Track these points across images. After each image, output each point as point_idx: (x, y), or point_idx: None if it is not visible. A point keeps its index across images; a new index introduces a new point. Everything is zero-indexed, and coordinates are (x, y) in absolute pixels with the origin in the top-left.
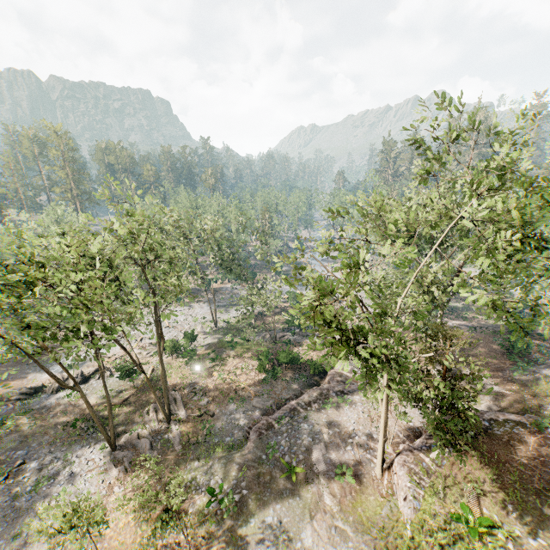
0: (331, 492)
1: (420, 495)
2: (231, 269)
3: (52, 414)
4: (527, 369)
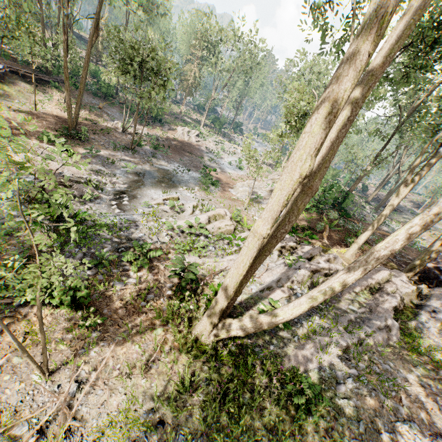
0: None
1: None
2: None
3: None
4: None
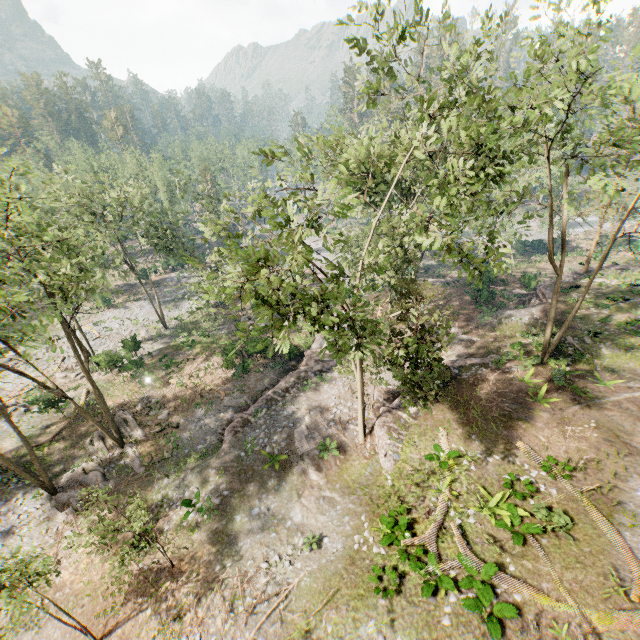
0: (317, 469)
1: (399, 448)
2: (168, 251)
3: None
4: (492, 314)
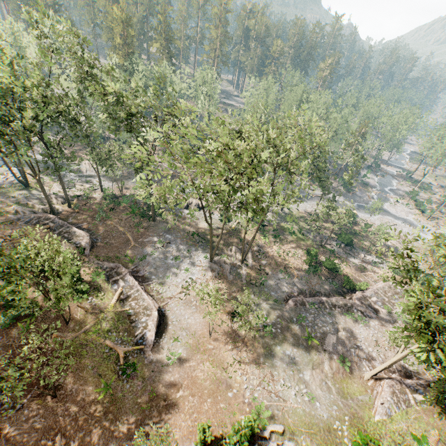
0: (330, 365)
1: (393, 409)
2: (319, 179)
3: (182, 222)
4: None
